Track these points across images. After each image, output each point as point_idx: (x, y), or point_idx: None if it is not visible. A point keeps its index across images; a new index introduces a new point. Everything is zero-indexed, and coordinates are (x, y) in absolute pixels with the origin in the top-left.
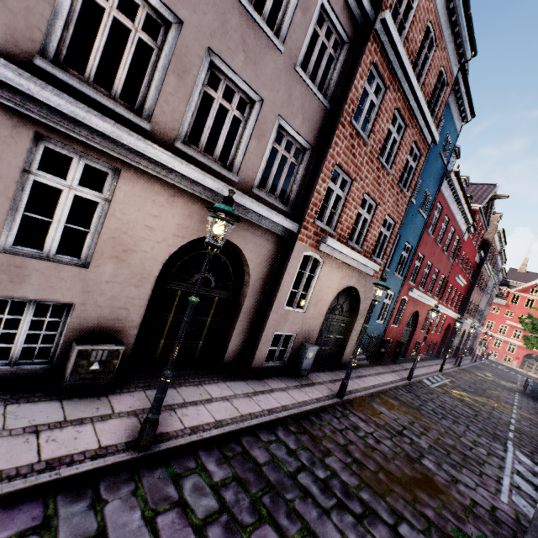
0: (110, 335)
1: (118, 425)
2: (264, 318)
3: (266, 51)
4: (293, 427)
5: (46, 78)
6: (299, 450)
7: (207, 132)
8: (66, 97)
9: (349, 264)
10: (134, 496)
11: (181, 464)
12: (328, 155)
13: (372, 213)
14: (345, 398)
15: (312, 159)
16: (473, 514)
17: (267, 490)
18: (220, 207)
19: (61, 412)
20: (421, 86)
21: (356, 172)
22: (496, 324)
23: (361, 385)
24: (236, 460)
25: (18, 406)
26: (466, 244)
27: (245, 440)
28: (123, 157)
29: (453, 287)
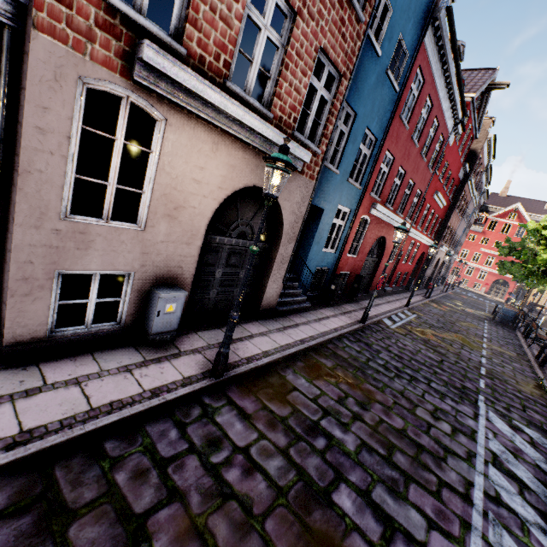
0: None
1: None
2: (7, 240)
3: None
4: (4, 496)
5: None
6: None
7: None
8: None
9: (242, 139)
10: None
11: None
12: None
13: (288, 34)
14: (227, 376)
15: None
16: None
17: None
18: None
19: None
20: None
21: None
22: (470, 252)
23: (279, 342)
24: None
25: None
26: (451, 151)
27: None
28: None
29: (431, 209)
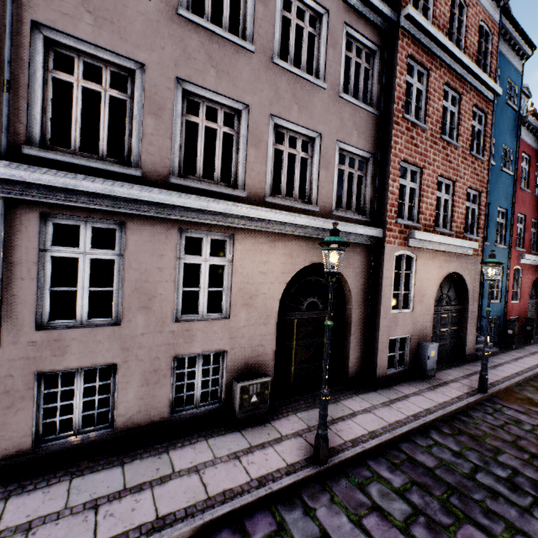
0: (255, 370)
1: (291, 446)
2: (374, 326)
3: (313, 94)
4: (446, 429)
5: (177, 189)
6: (464, 452)
7: (284, 180)
8: (193, 196)
9: (443, 250)
10: (334, 503)
11: (358, 474)
12: (391, 156)
13: (451, 191)
14: (489, 392)
15: (376, 165)
16: None
17: (451, 492)
18: (331, 240)
19: (245, 440)
20: (463, 50)
21: (423, 160)
22: None
23: (500, 375)
24: (405, 466)
25: (214, 439)
26: None
27: (404, 447)
28: (234, 224)
29: None
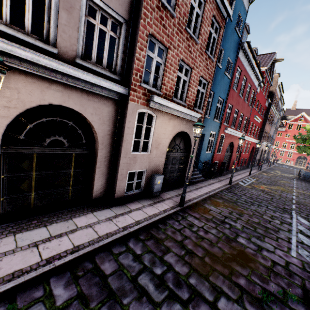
0: None
1: None
2: (117, 163)
3: None
4: (143, 236)
5: None
6: (144, 255)
7: (6, 3)
8: None
9: (177, 115)
10: None
11: (28, 296)
12: (140, 26)
13: (189, 75)
14: (185, 206)
15: (128, 32)
16: (274, 272)
17: (107, 300)
18: None
19: None
20: None
21: (169, 42)
22: (280, 142)
23: (197, 194)
24: (85, 277)
25: None
26: (259, 95)
27: (98, 257)
28: None
29: (253, 124)
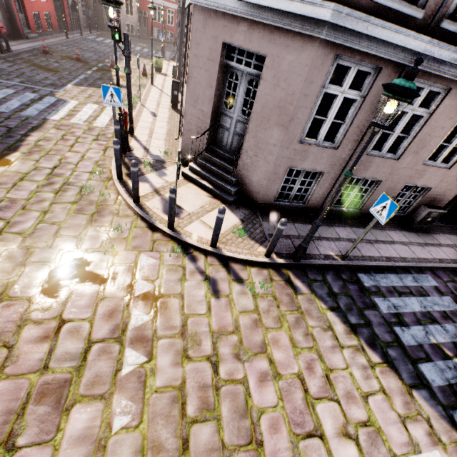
0: (434, 203)
1: (448, 251)
2: None
3: None
4: None
5: None
6: None
7: None
8: None
9: None
10: None
11: None
12: None
13: None
14: None
15: None
16: None
17: None
18: None
19: (420, 238)
20: None
21: None
22: None
23: None
24: None
25: (404, 232)
26: None
27: None
28: None
29: None
